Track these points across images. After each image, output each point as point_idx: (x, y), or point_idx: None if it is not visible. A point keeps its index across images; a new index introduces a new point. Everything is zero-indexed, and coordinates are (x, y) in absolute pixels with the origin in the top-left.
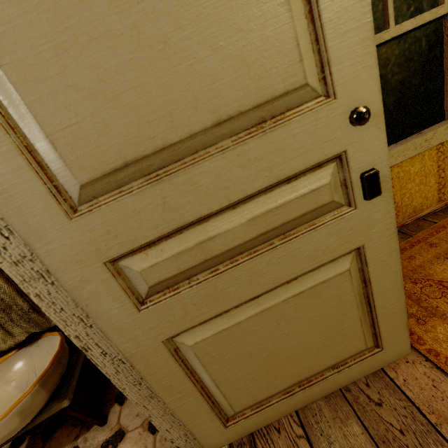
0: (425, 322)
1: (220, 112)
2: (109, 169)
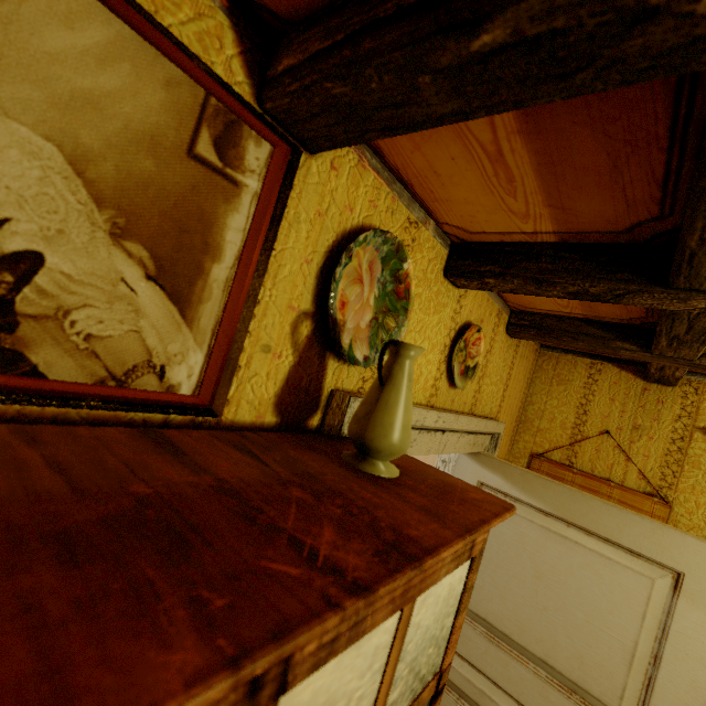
0: None
1: (549, 659)
2: (476, 611)
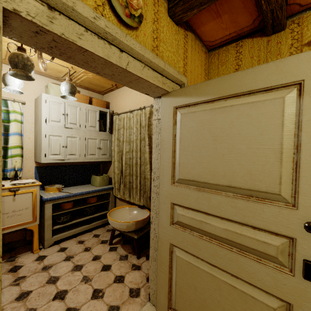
0: None
1: (232, 183)
2: (188, 179)
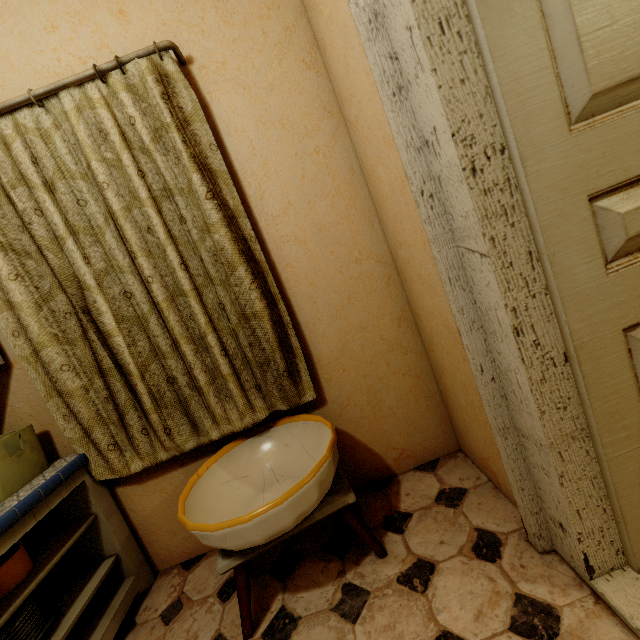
0: None
1: None
2: (625, 78)
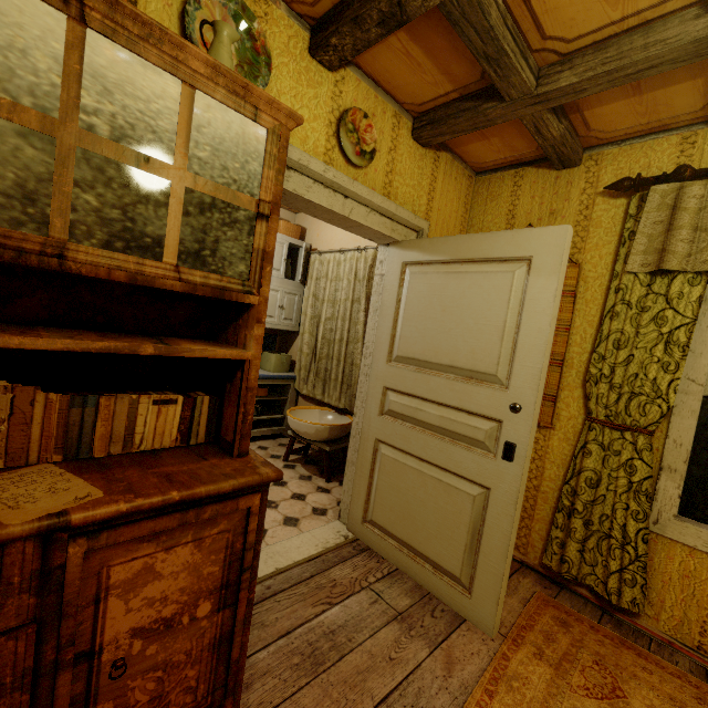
0: (540, 659)
1: (454, 363)
2: (408, 356)
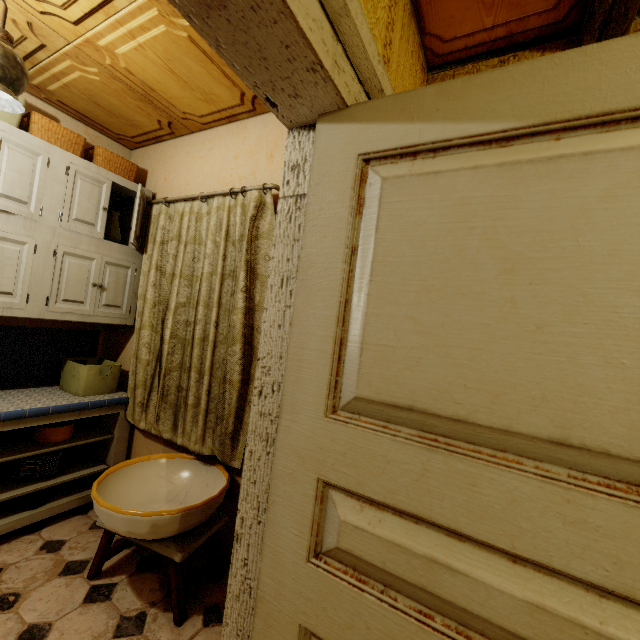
0: None
1: (572, 432)
2: (391, 400)
